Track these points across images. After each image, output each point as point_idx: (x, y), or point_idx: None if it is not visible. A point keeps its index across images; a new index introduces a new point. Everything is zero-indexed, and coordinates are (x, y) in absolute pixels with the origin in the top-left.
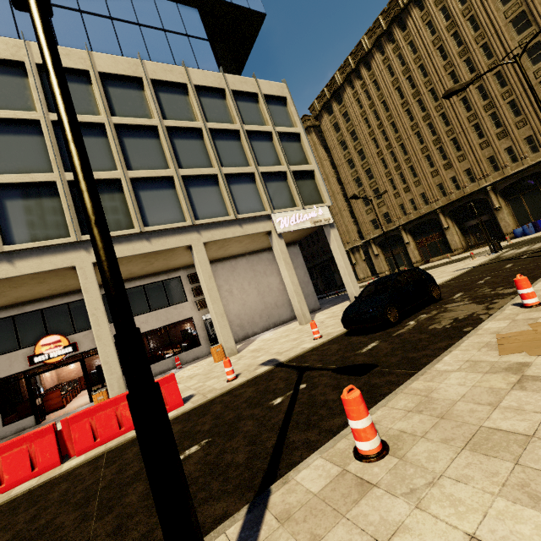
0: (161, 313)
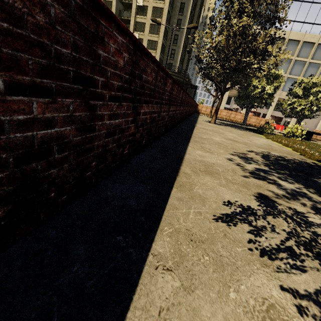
0: (277, 112)
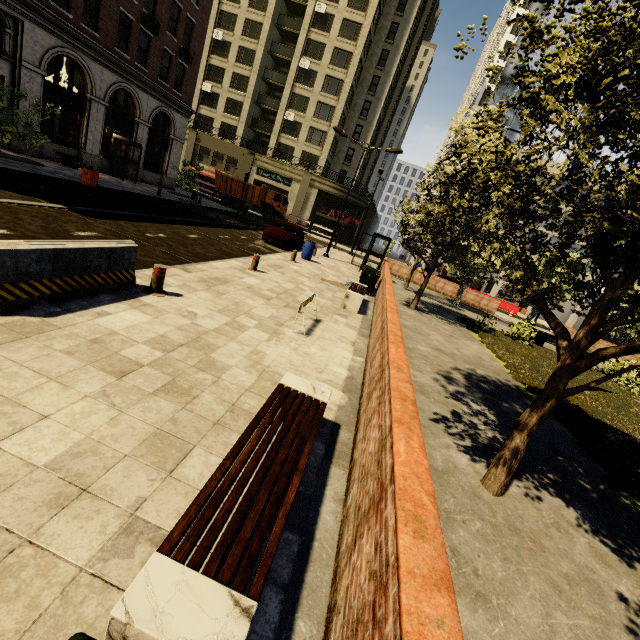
0: None
